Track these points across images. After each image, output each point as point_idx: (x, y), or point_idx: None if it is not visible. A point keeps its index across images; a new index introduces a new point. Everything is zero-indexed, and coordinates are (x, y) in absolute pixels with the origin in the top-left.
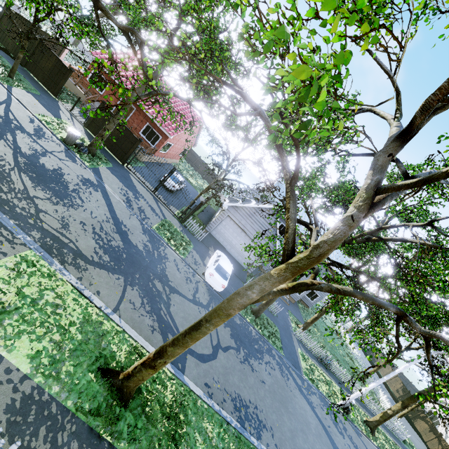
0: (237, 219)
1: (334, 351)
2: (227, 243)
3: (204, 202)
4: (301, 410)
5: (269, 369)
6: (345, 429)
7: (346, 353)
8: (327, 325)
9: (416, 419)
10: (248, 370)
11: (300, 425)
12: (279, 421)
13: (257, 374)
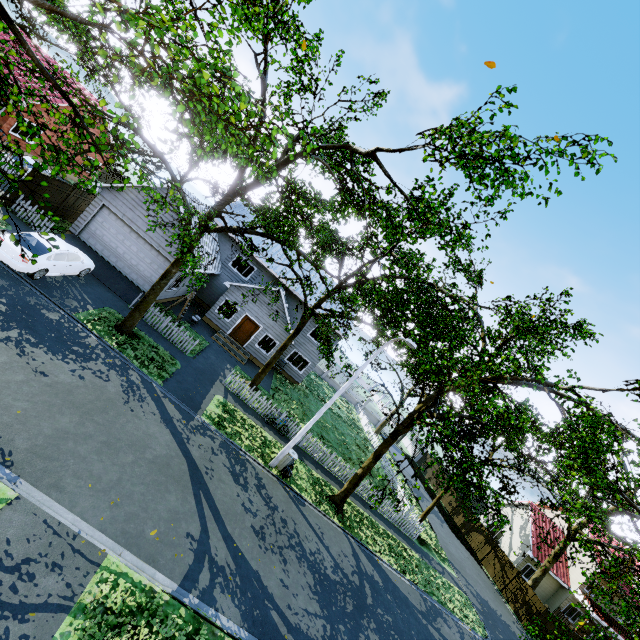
0: (119, 210)
1: (324, 431)
2: (110, 253)
3: (69, 191)
4: (136, 431)
5: (89, 375)
6: (261, 487)
7: (358, 444)
8: (334, 413)
9: (470, 534)
10: (5, 349)
11: (109, 439)
12: (33, 413)
13: (33, 363)
